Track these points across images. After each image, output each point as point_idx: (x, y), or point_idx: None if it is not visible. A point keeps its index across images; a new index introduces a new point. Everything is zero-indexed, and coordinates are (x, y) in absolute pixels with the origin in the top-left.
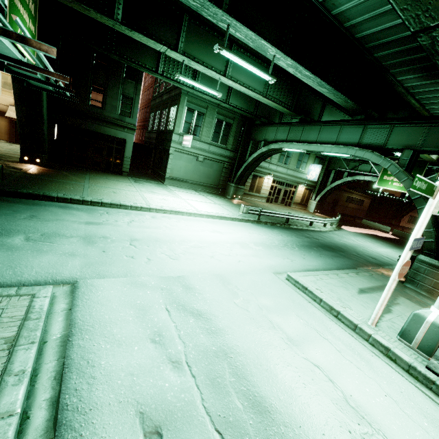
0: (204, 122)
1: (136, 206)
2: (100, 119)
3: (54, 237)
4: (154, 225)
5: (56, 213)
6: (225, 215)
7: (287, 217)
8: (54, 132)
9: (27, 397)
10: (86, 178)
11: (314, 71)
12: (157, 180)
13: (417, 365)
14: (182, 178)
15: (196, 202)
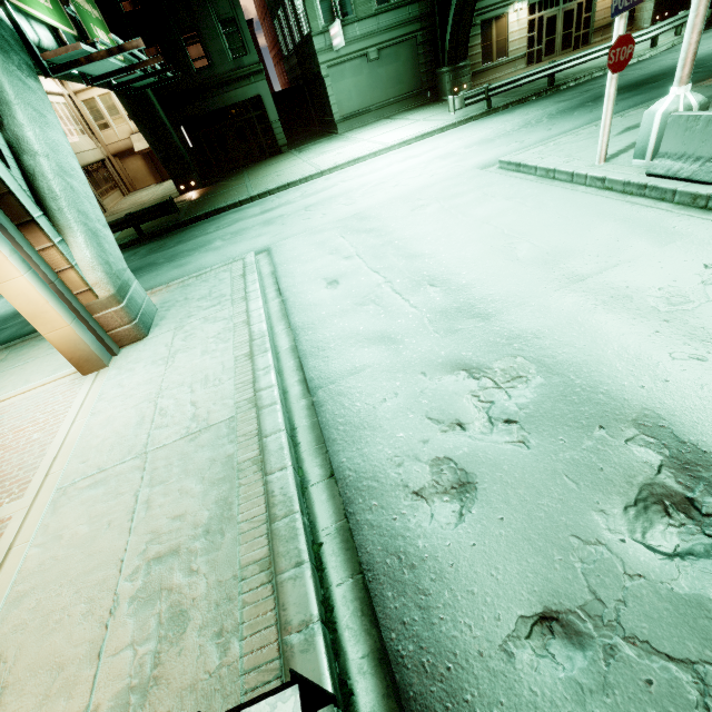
0: None
1: (305, 178)
2: (217, 85)
3: (241, 232)
4: (328, 186)
5: (234, 218)
6: (428, 130)
7: (548, 74)
8: (185, 139)
9: (263, 292)
10: (244, 178)
11: None
12: (329, 134)
13: (634, 178)
14: (359, 110)
15: (385, 135)
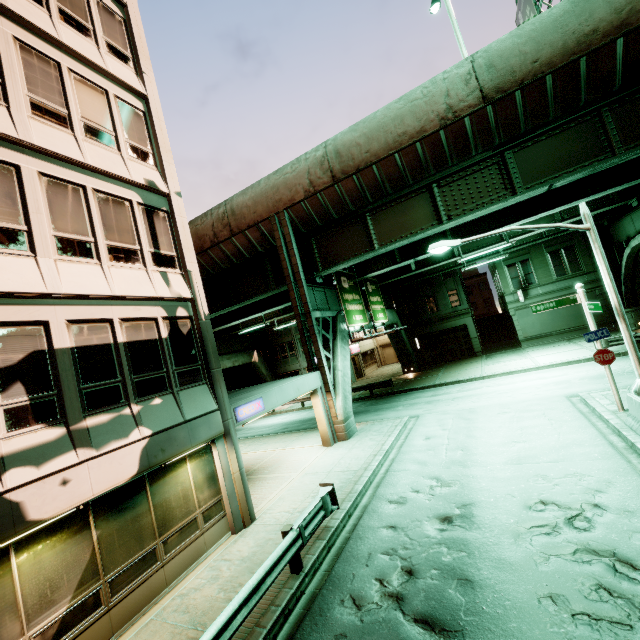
0: (534, 265)
1: (470, 379)
2: (440, 319)
3: (414, 404)
4: (477, 387)
5: (417, 395)
6: (576, 358)
7: None
8: (416, 344)
9: (401, 435)
10: (441, 370)
11: (556, 202)
12: (518, 346)
13: (619, 424)
14: (541, 334)
15: (547, 356)
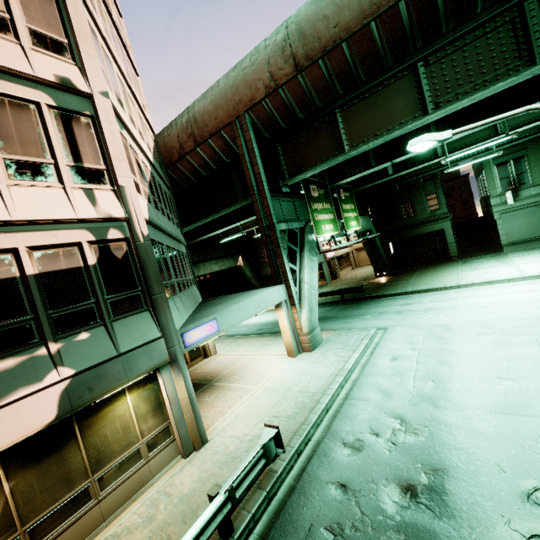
0: (530, 163)
1: (445, 287)
2: (415, 225)
3: (383, 313)
4: (452, 298)
5: (387, 303)
6: None
7: None
8: (390, 249)
9: (366, 350)
10: (414, 275)
11: None
12: (498, 250)
13: None
14: (528, 238)
15: (534, 264)
